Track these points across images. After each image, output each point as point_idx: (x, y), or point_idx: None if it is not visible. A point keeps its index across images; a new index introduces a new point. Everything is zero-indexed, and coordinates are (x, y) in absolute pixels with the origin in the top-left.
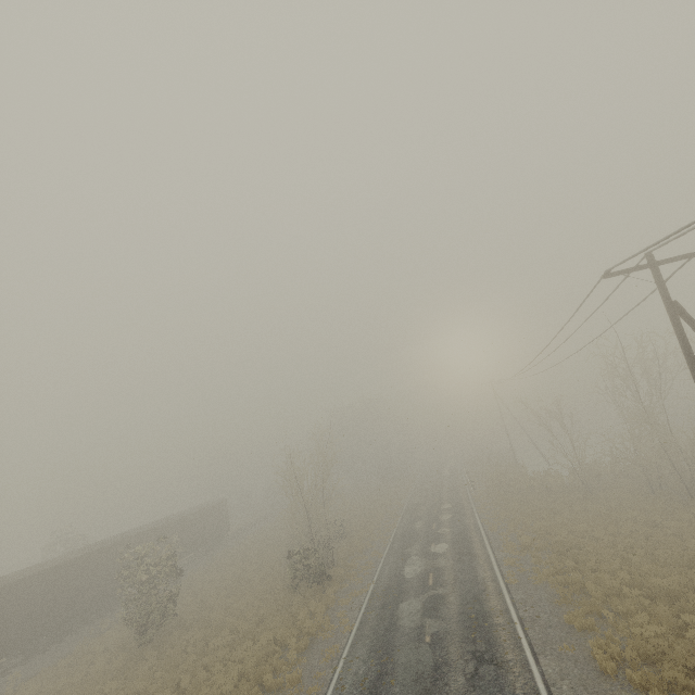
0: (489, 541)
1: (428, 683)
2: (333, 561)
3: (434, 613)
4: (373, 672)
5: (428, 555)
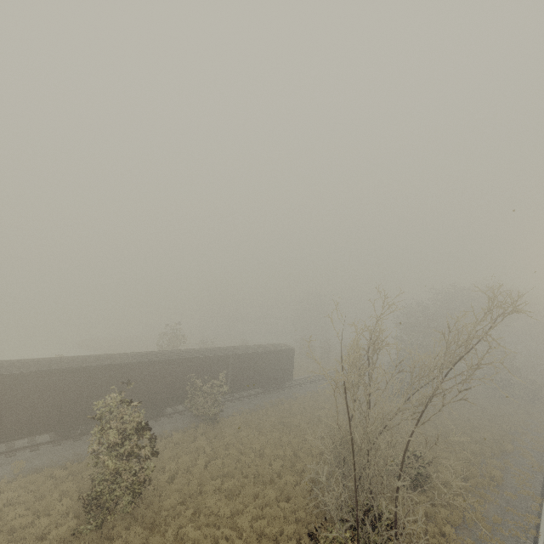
0: None
1: None
2: None
3: None
4: None
5: None
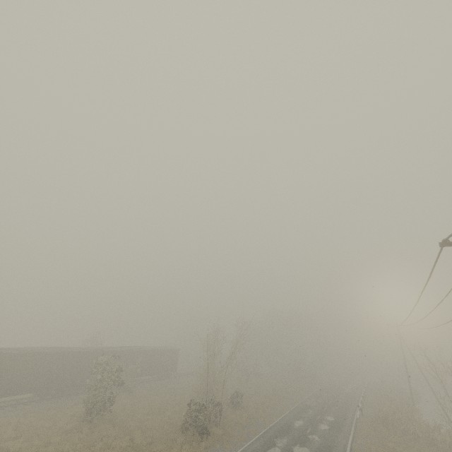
0: None
1: None
2: (219, 422)
3: None
4: None
5: None
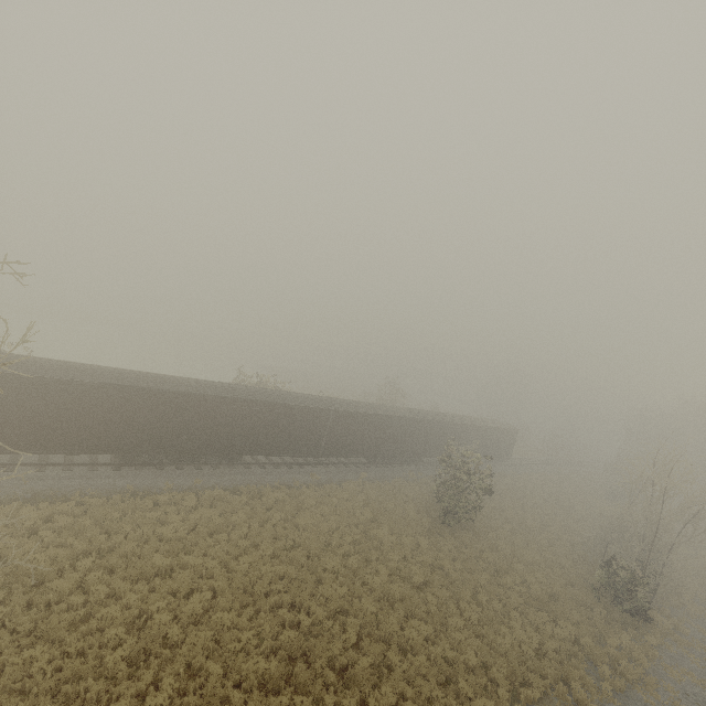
0: None
1: None
2: (651, 600)
3: None
4: None
5: None
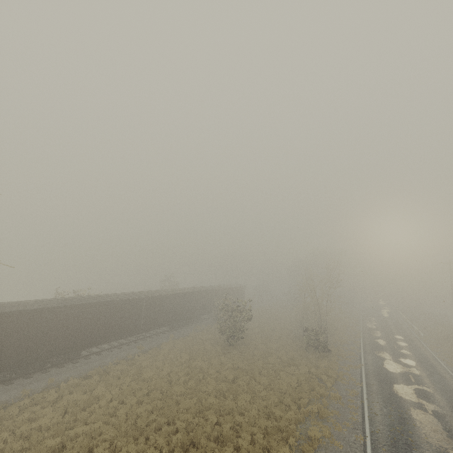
0: (451, 371)
1: (444, 436)
2: (327, 343)
3: (427, 399)
4: (394, 414)
5: (401, 363)
